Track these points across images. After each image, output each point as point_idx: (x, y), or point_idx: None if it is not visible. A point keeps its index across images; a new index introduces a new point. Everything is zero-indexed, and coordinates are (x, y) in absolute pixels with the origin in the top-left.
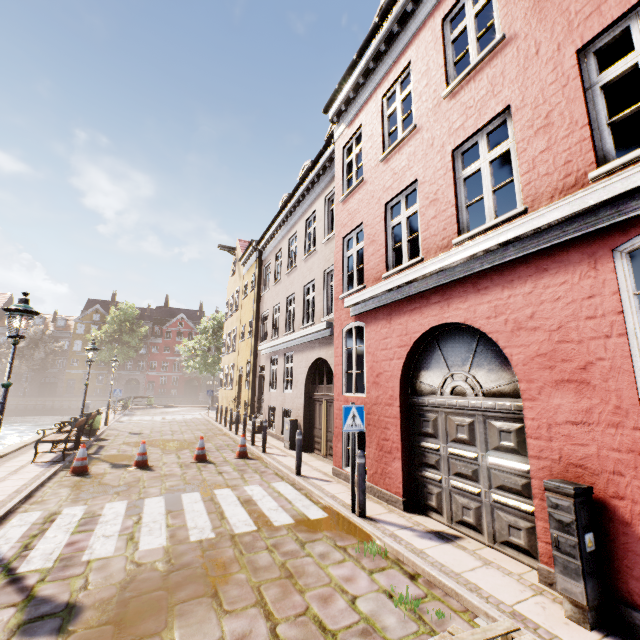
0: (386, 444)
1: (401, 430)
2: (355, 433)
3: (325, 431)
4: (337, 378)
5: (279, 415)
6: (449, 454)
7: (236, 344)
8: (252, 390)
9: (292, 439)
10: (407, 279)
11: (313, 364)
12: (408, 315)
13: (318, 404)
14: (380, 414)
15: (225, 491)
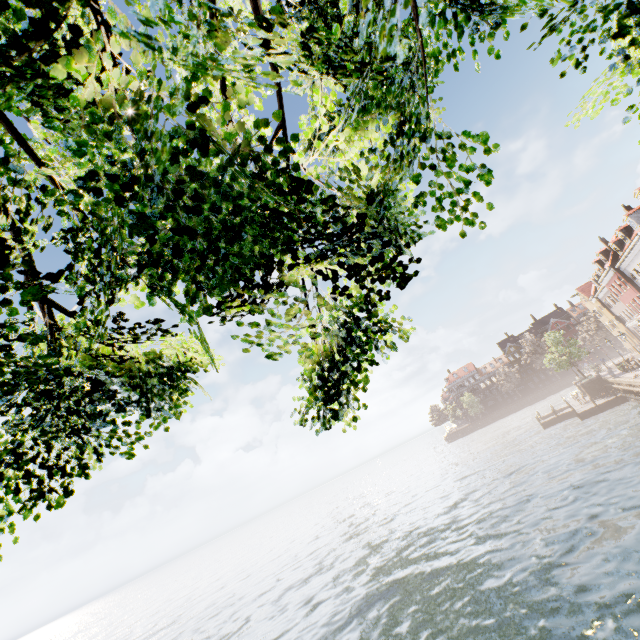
0: None
1: None
2: None
3: None
4: None
5: None
6: None
7: (614, 326)
8: (636, 338)
9: None
10: None
11: None
12: None
13: None
14: None
15: None
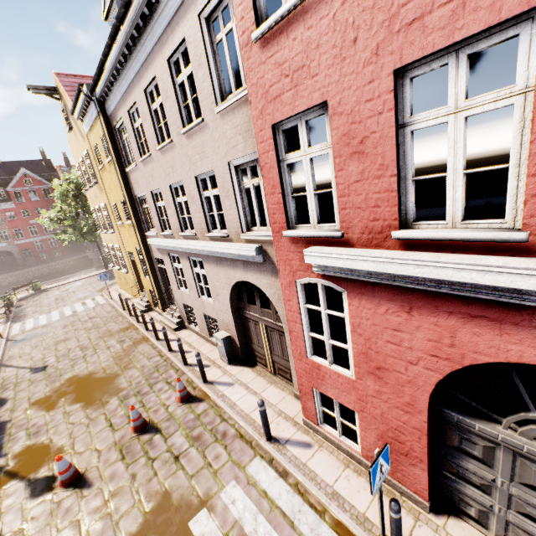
0: (398, 445)
1: (428, 445)
2: (335, 404)
3: (269, 353)
4: (295, 336)
5: (201, 319)
6: (515, 494)
7: (113, 225)
8: (155, 282)
9: (229, 355)
10: (491, 281)
11: (237, 282)
12: (461, 320)
13: (252, 323)
14: (385, 412)
15: (203, 521)
